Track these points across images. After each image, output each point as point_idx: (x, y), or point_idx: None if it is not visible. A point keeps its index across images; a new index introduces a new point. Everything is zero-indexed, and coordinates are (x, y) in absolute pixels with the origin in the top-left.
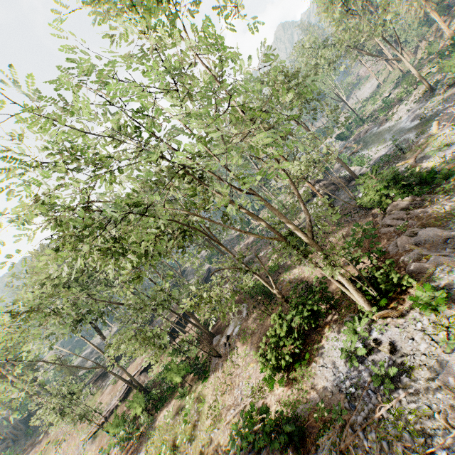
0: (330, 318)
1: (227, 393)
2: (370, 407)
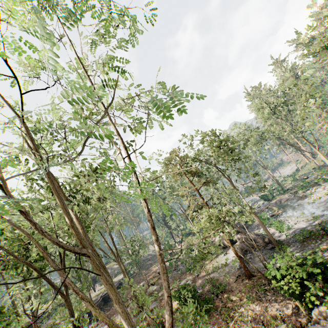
0: None
1: None
2: None
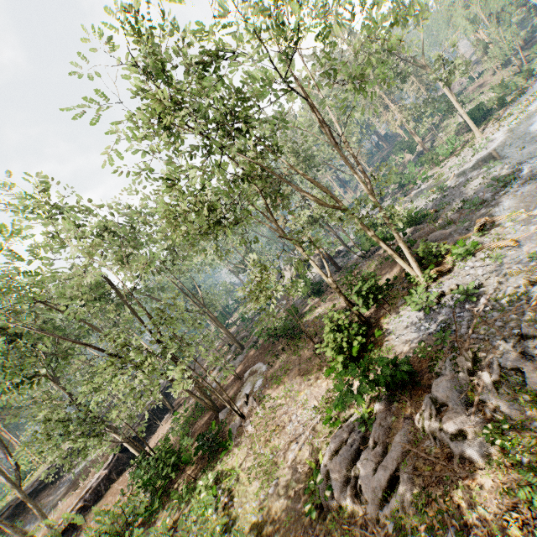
0: (381, 313)
1: (274, 438)
2: (467, 319)
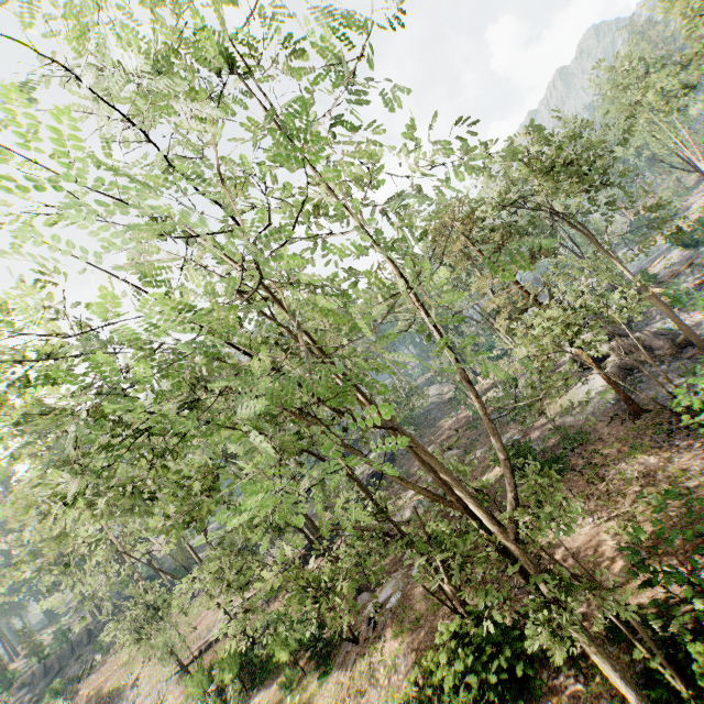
0: (564, 679)
1: None
2: None
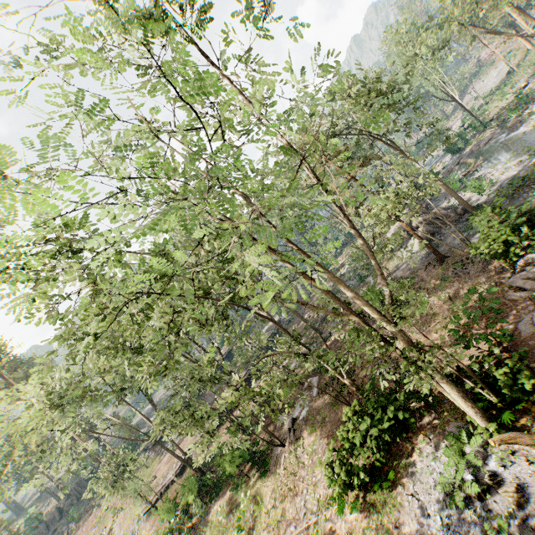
0: (426, 420)
1: (288, 500)
2: None
